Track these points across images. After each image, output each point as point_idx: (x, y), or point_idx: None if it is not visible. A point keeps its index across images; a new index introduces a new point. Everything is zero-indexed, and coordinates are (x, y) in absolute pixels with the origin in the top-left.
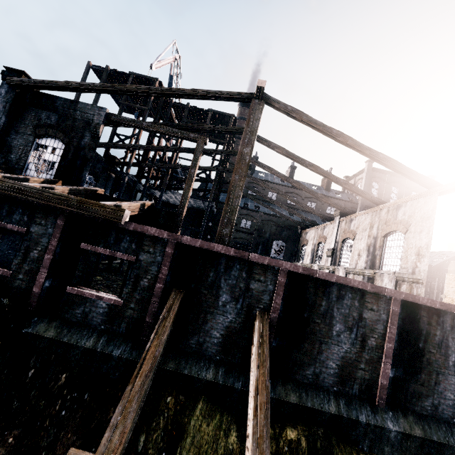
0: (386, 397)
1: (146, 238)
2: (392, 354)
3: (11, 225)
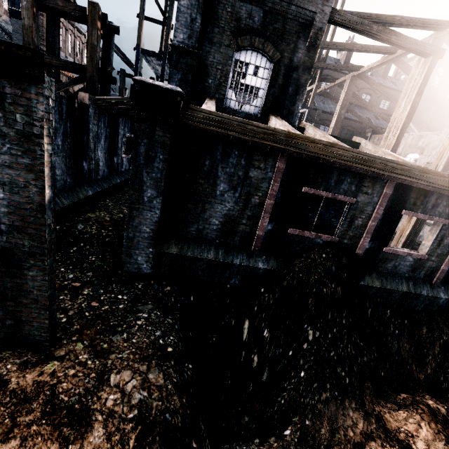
0: None
1: None
2: None
3: (342, 196)
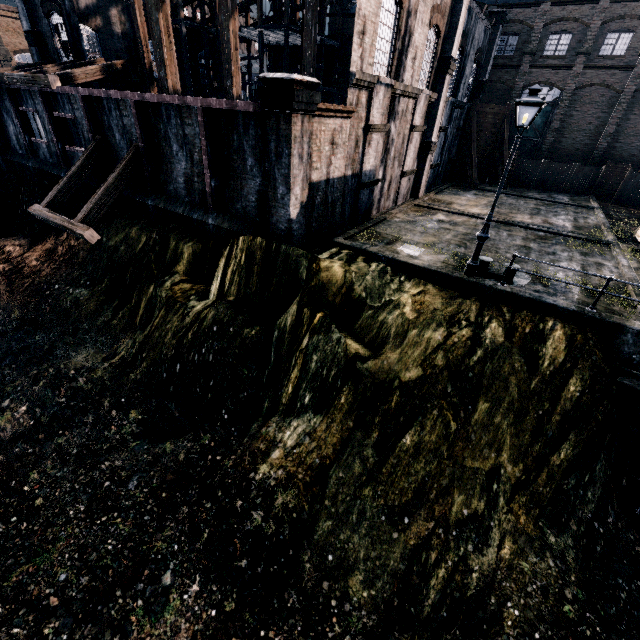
0: (214, 204)
1: (71, 98)
2: (210, 166)
3: (31, 109)
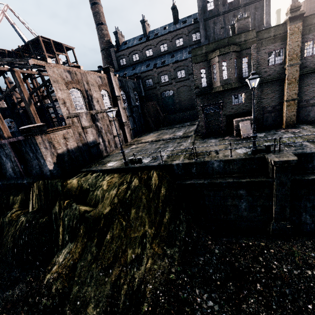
0: (25, 174)
1: None
2: (19, 161)
3: None
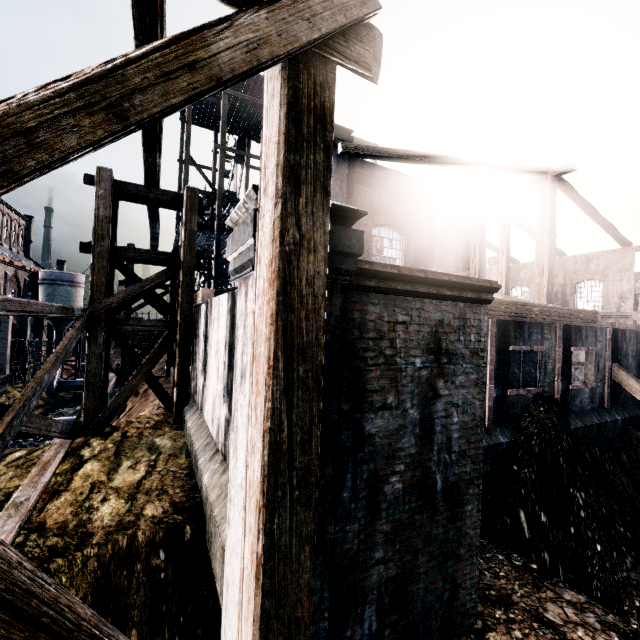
0: None
1: (597, 331)
2: None
3: (536, 347)
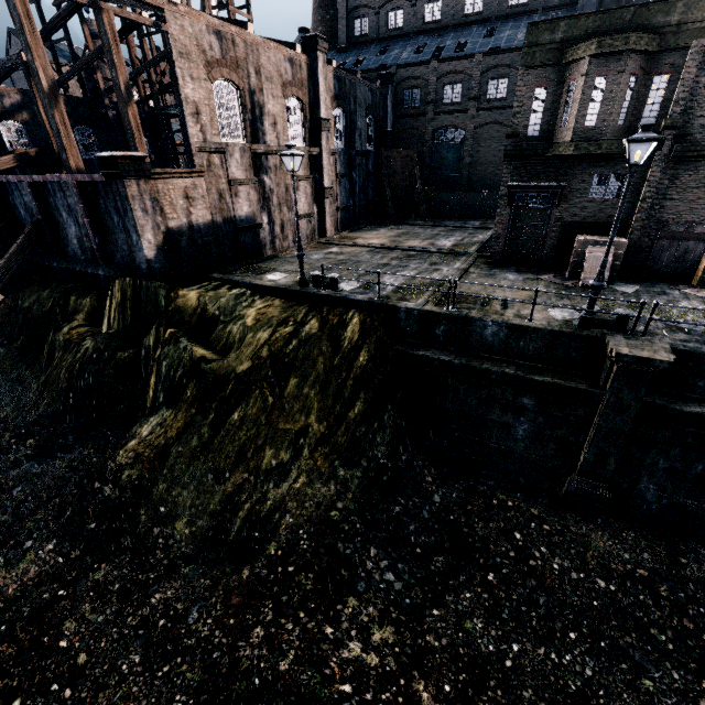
0: (103, 257)
1: None
2: (92, 227)
3: None
